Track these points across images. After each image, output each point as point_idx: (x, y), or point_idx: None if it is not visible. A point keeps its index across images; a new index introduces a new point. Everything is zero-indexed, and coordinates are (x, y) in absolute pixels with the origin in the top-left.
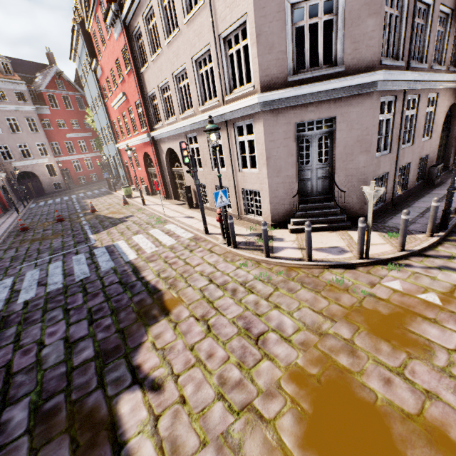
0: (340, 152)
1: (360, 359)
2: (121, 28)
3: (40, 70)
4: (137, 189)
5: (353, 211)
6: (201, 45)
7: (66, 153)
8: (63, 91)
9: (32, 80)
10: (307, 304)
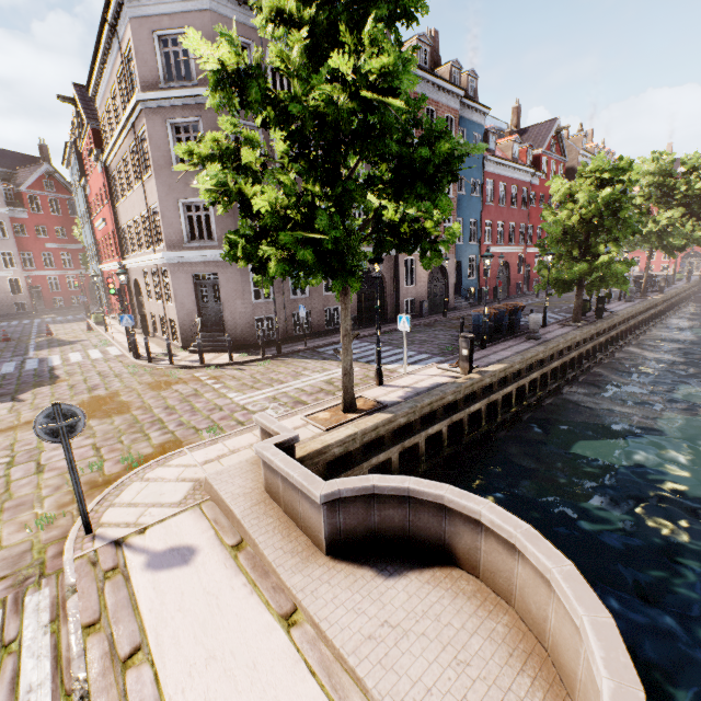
0: (224, 296)
1: (132, 393)
2: (101, 168)
3: (26, 163)
4: (117, 318)
5: (240, 341)
6: (144, 208)
7: (41, 267)
8: (51, 193)
9: (12, 176)
10: (139, 380)
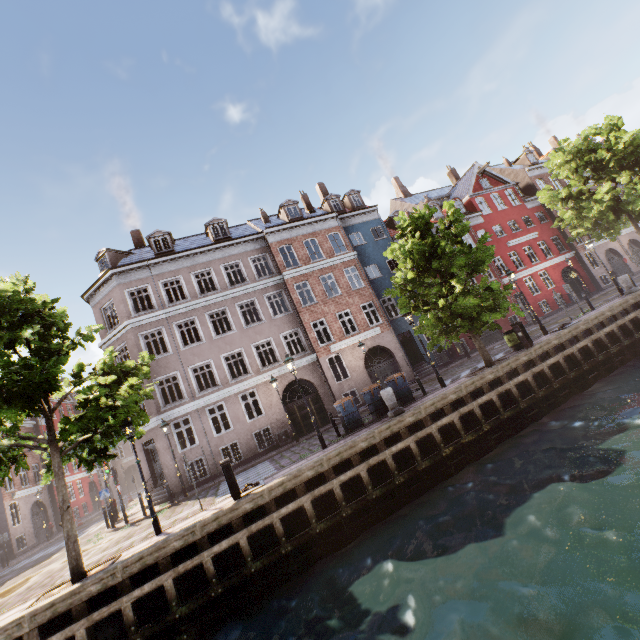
0: (160, 454)
1: (49, 568)
2: None
3: None
4: None
5: (176, 488)
6: None
7: None
8: None
9: None
10: None
